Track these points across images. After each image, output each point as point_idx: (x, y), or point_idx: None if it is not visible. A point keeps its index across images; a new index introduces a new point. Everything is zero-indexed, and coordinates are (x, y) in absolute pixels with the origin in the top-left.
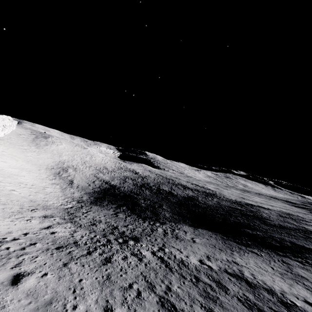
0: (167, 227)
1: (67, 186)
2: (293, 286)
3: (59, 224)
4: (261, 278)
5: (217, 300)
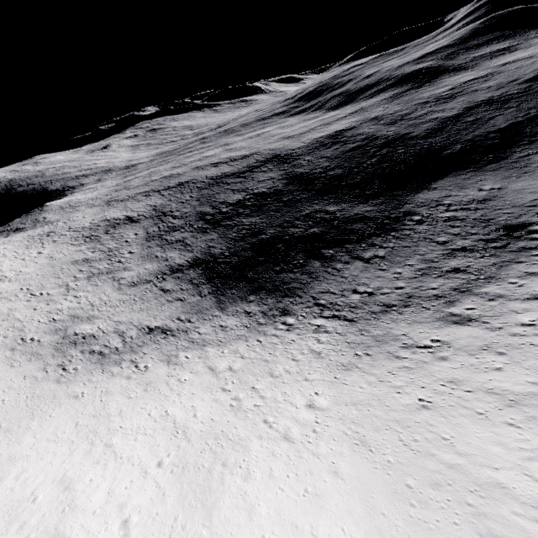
0: (432, 210)
1: (181, 339)
2: None
3: (498, 297)
4: None
5: None
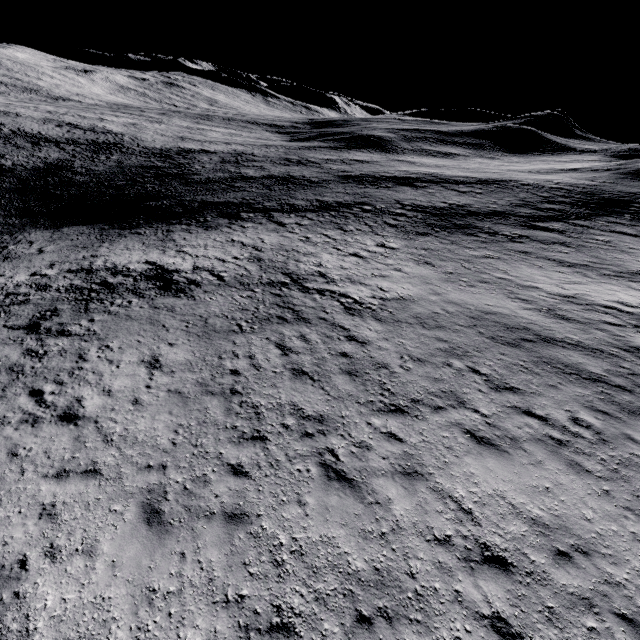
0: None
1: None
2: (149, 253)
3: None
4: (115, 260)
5: (25, 301)
